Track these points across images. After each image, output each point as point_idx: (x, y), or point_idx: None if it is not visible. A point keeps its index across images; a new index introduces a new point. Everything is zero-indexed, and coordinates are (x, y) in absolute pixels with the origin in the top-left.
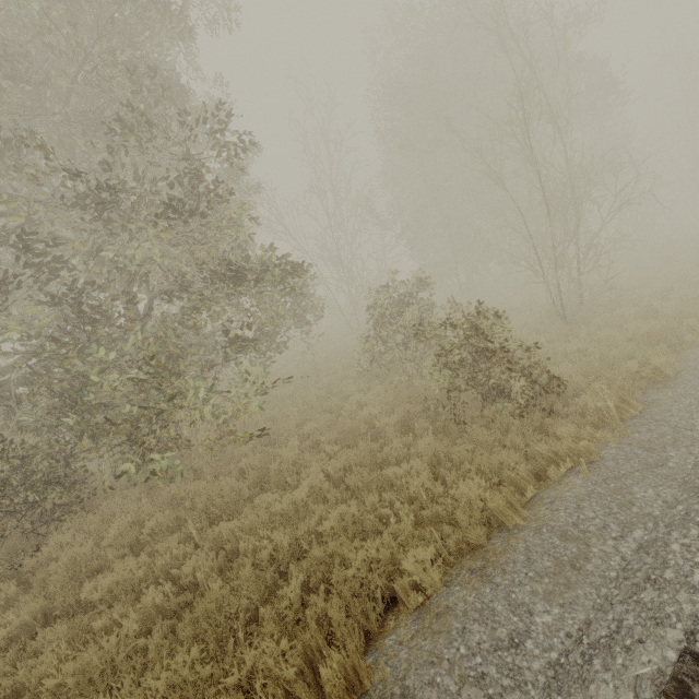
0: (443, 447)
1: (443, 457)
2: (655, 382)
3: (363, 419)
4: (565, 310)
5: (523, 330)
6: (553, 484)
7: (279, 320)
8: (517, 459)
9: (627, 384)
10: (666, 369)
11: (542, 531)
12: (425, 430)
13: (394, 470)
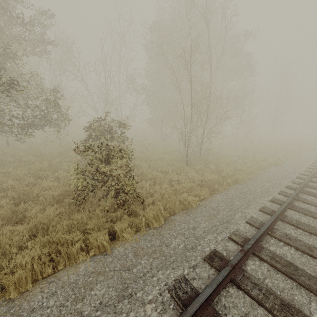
0: (46, 221)
1: (45, 226)
2: (187, 208)
3: (45, 188)
4: (187, 158)
5: (169, 162)
6: (75, 264)
7: (34, 119)
8: (77, 240)
9: (176, 205)
10: (193, 203)
11: (10, 311)
12: (70, 203)
13: (10, 228)
